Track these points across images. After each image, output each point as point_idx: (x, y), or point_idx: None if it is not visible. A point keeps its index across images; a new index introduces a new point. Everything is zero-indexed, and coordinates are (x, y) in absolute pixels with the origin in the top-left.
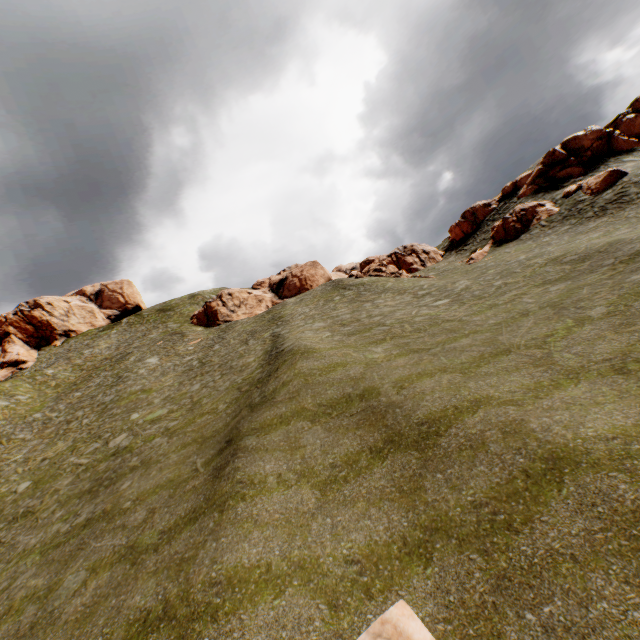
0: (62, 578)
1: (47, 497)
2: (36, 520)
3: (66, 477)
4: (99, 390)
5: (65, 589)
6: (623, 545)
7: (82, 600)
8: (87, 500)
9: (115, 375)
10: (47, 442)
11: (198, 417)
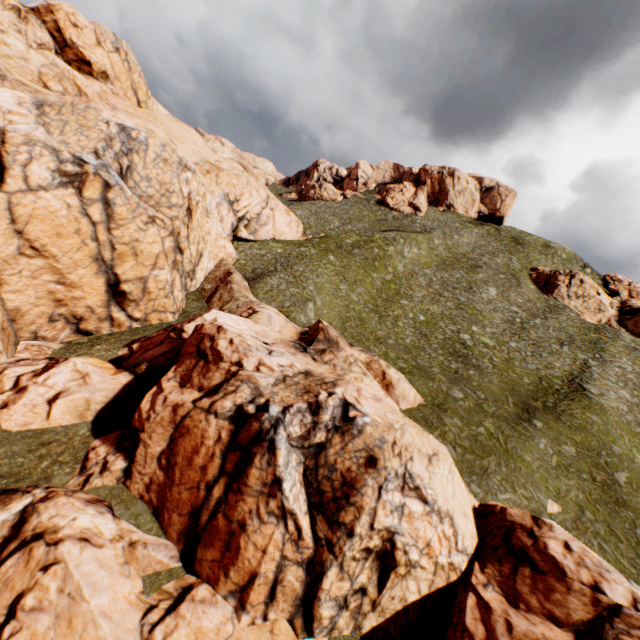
0: (452, 387)
1: (433, 336)
2: (430, 345)
3: (440, 333)
4: (457, 285)
5: (455, 393)
6: (638, 566)
7: (464, 404)
8: (452, 359)
9: (468, 281)
10: (429, 299)
11: (510, 371)
